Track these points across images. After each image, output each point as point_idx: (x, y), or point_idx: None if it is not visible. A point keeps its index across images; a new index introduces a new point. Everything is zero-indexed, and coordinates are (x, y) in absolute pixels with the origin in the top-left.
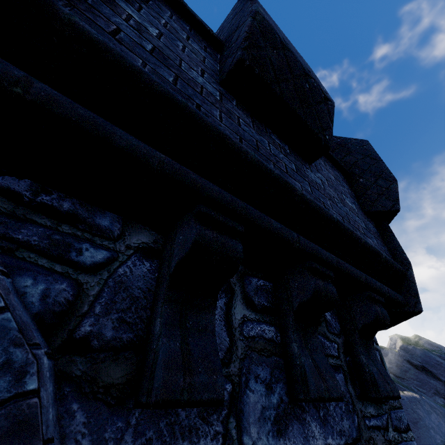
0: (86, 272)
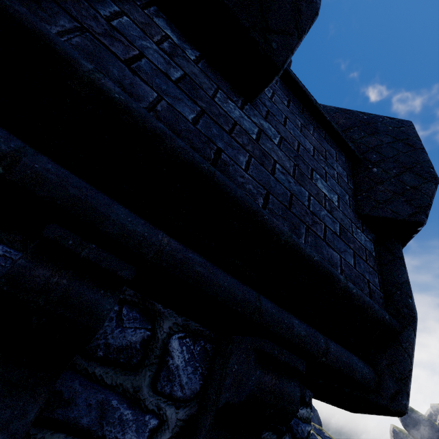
0: None
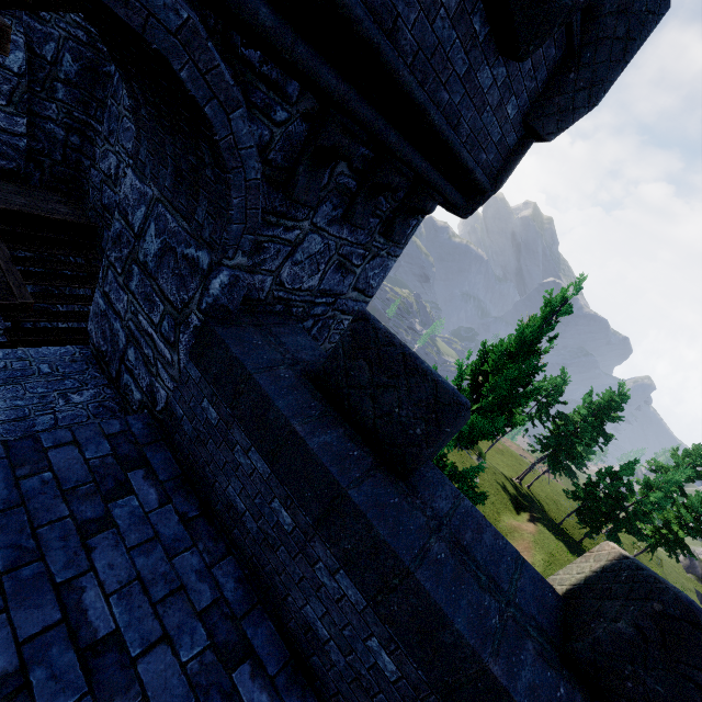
0: (276, 127)
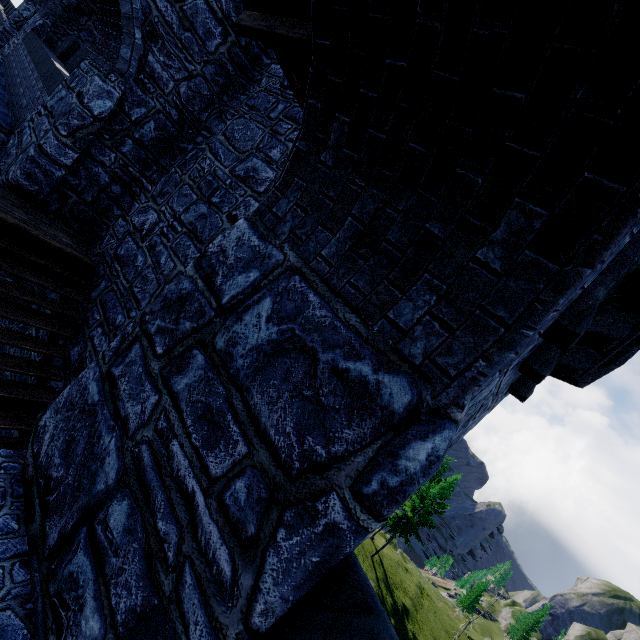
0: None
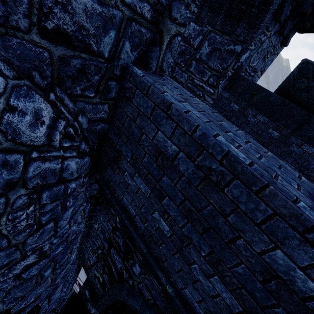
0: None
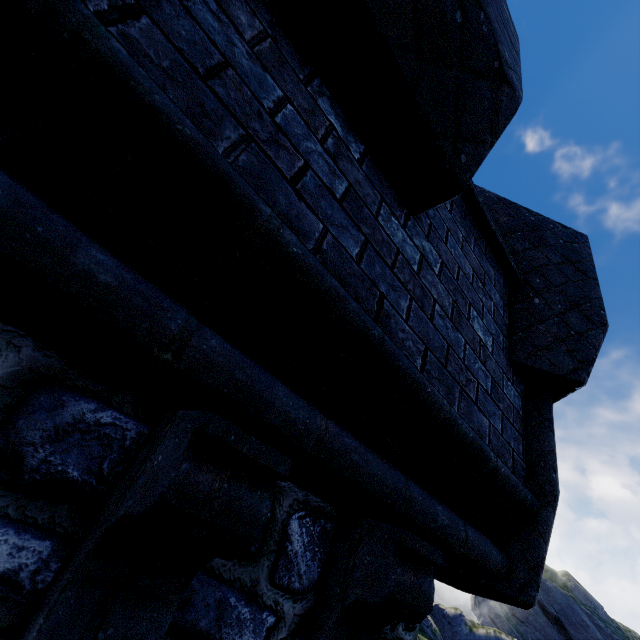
0: None
